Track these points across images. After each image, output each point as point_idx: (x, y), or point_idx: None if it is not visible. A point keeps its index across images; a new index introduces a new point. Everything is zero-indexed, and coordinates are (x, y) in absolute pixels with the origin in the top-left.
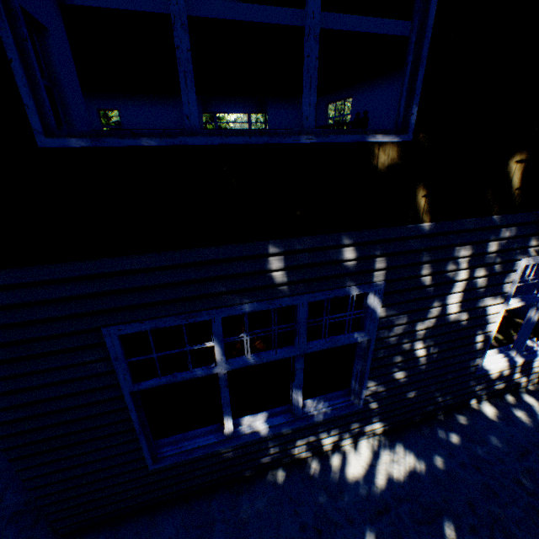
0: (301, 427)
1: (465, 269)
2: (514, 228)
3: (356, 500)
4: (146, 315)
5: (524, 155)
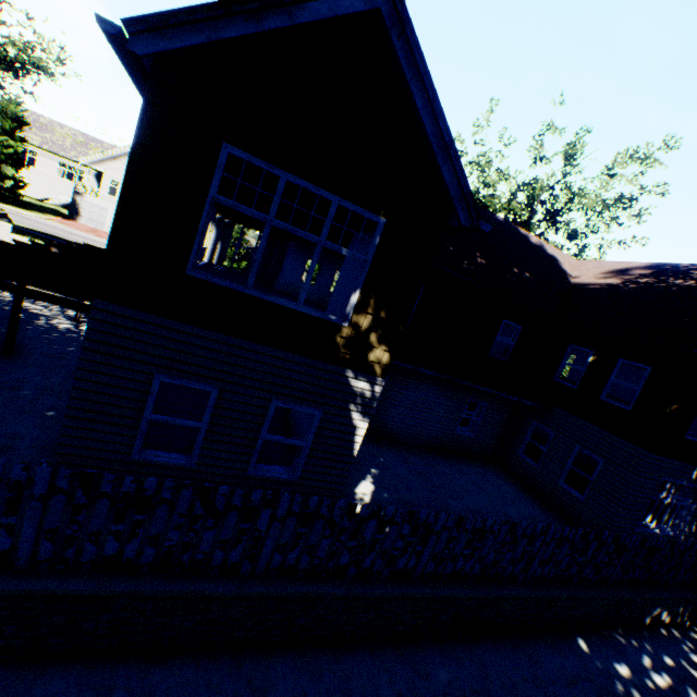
0: (664, 535)
1: None
2: None
3: None
4: (669, 476)
5: None
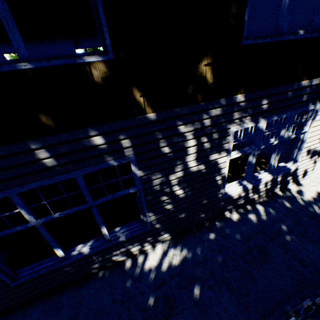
0: (112, 245)
1: (192, 139)
2: (219, 109)
3: (148, 280)
4: None
5: (209, 60)
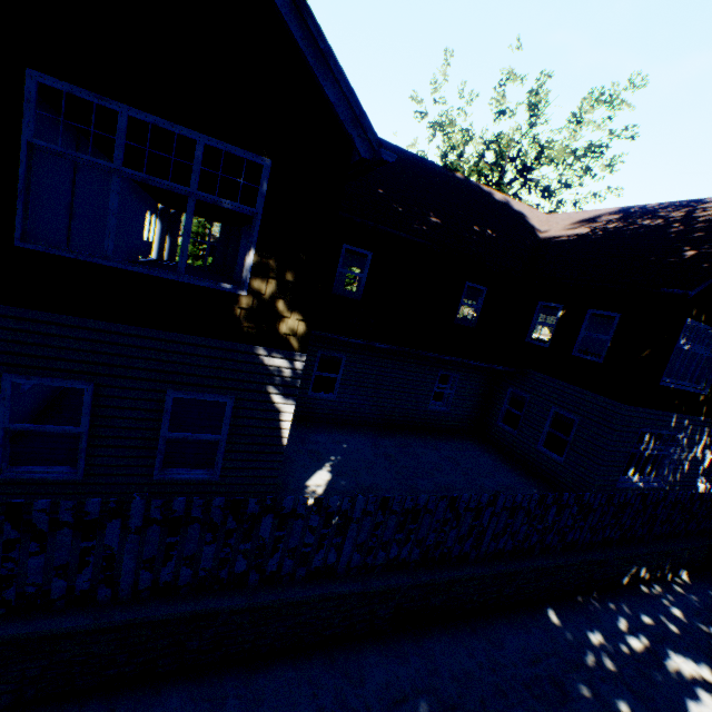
0: (648, 488)
1: (704, 436)
2: None
3: None
4: (647, 427)
5: None
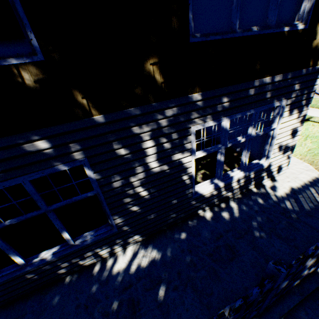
0: (77, 249)
1: (149, 139)
2: (175, 109)
3: (114, 284)
4: None
5: (156, 59)
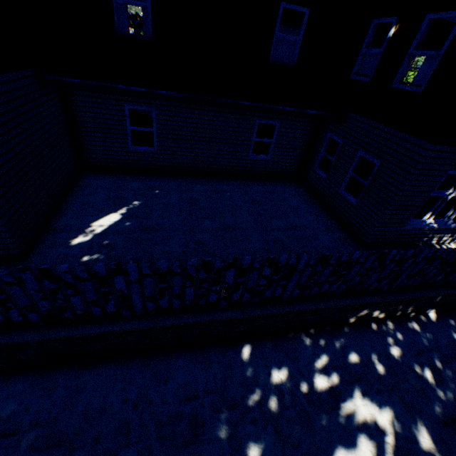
0: (444, 229)
1: None
2: None
3: None
4: None
5: None
